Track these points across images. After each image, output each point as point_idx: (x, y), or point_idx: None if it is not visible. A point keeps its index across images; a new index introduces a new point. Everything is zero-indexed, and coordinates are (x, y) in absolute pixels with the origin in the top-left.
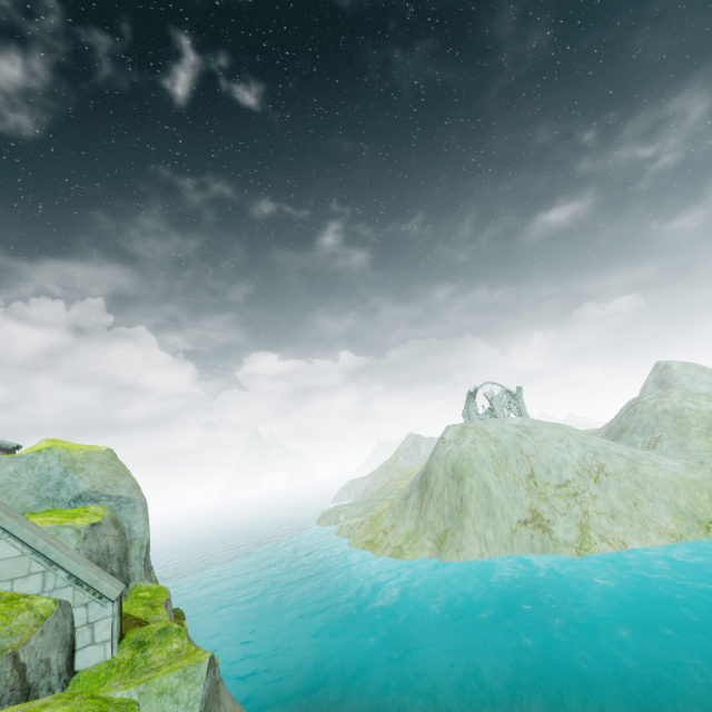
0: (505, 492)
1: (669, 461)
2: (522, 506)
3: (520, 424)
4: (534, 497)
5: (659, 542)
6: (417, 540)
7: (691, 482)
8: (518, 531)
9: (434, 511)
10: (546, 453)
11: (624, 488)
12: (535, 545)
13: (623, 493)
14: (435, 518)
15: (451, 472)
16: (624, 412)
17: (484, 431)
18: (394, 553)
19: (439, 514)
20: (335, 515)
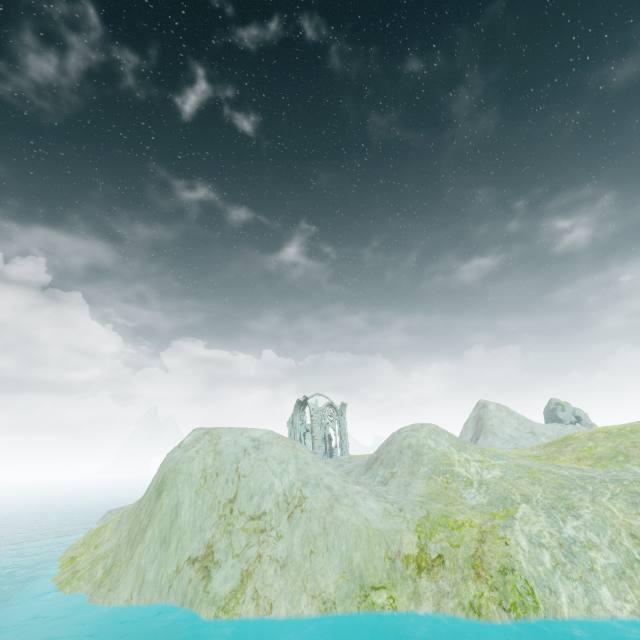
0: (195, 517)
1: (372, 502)
2: (202, 538)
3: (258, 437)
4: (220, 529)
5: (306, 609)
6: (94, 566)
7: (376, 532)
8: (183, 571)
9: (128, 529)
10: (259, 475)
11: (310, 531)
12: (188, 594)
13: (307, 536)
14: (124, 540)
15: (159, 483)
16: (386, 440)
17: (218, 439)
18: (65, 580)
19: (129, 535)
20: (115, 514)
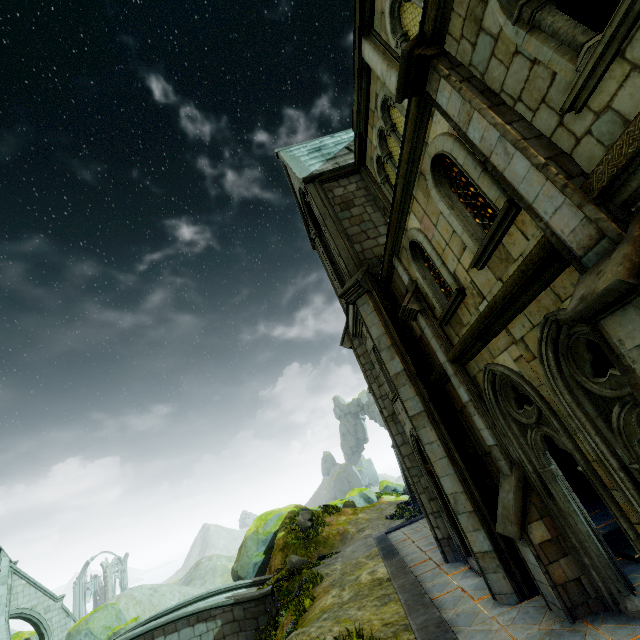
0: None
1: None
2: None
3: (151, 585)
4: None
5: None
6: None
7: None
8: None
9: None
10: (164, 600)
11: None
12: None
13: None
14: None
15: None
16: (194, 568)
17: (133, 593)
18: None
19: None
20: None
